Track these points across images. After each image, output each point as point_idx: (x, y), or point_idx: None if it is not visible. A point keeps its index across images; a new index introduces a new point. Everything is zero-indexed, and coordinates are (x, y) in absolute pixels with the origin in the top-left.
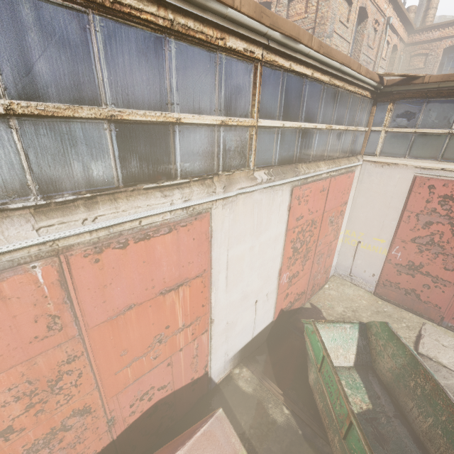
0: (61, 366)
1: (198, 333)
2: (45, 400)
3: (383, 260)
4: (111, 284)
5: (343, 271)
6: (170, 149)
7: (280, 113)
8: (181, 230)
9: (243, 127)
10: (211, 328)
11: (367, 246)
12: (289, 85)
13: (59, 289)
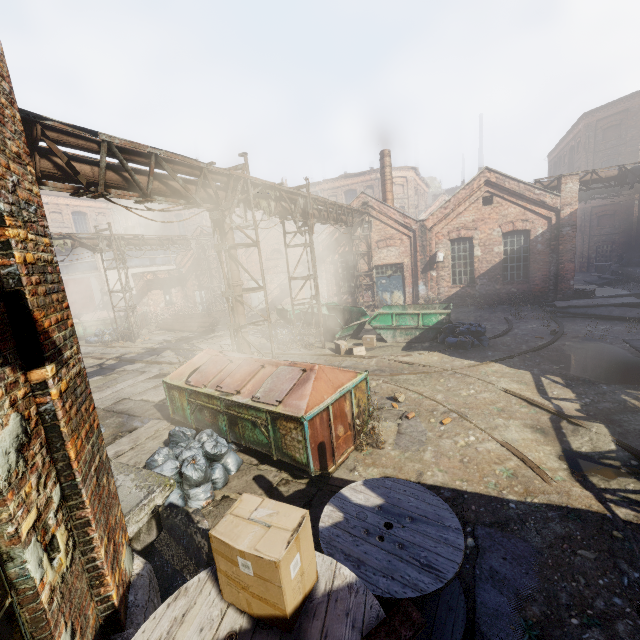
0: None
1: None
2: None
3: None
4: None
5: None
6: None
7: None
8: None
9: None
10: None
11: None
12: None
13: None
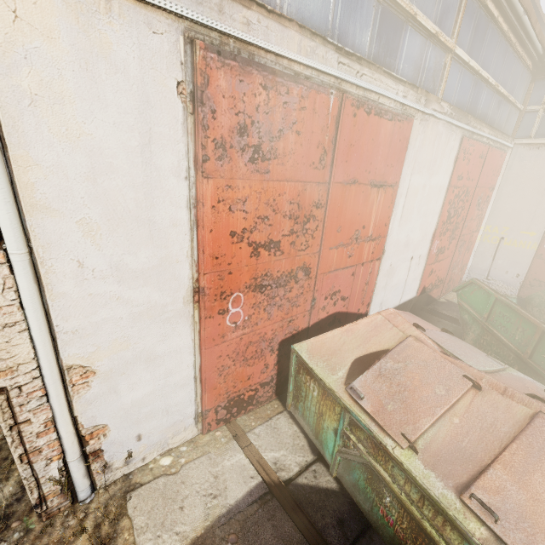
0: (313, 207)
1: (375, 256)
2: (297, 234)
3: (531, 257)
4: (354, 146)
5: (478, 275)
6: (401, 43)
7: (467, 49)
8: (396, 124)
9: (443, 49)
10: (381, 260)
11: (512, 242)
12: (479, 22)
13: (334, 127)
